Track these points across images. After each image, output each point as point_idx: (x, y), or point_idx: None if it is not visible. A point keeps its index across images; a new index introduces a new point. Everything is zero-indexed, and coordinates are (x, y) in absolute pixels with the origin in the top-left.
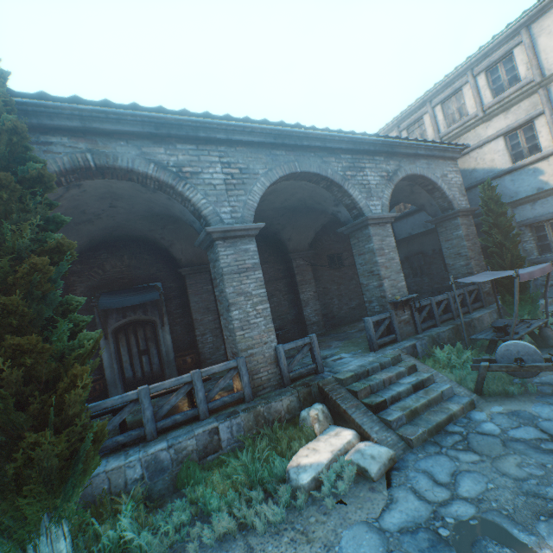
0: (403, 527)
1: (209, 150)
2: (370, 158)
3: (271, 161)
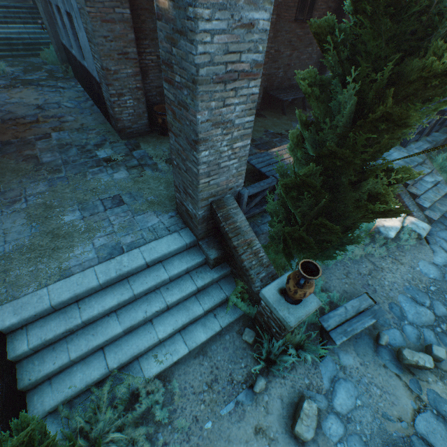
0: (444, 265)
1: None
2: None
3: None
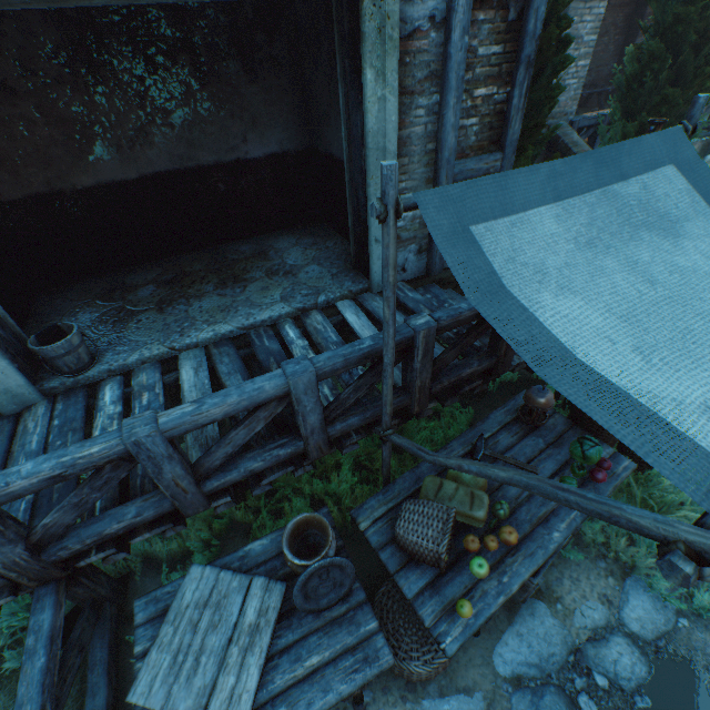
0: None
1: None
2: None
3: None
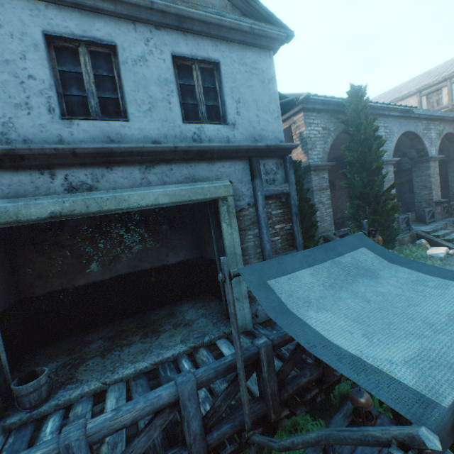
0: None
1: (380, 120)
2: (433, 123)
3: (398, 125)
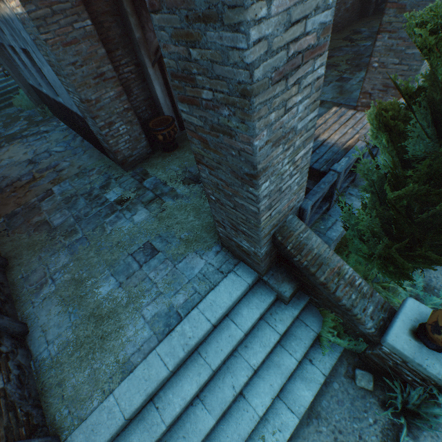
0: None
1: None
2: None
3: None
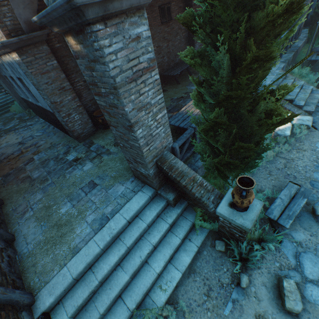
0: None
1: None
2: None
3: None
